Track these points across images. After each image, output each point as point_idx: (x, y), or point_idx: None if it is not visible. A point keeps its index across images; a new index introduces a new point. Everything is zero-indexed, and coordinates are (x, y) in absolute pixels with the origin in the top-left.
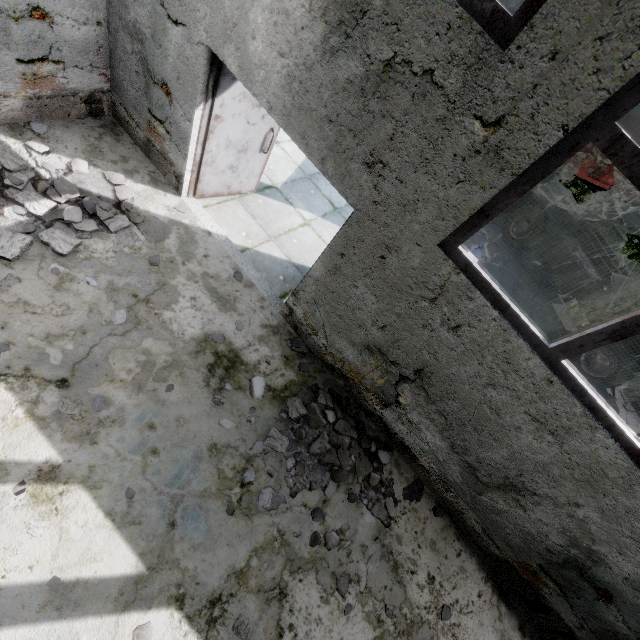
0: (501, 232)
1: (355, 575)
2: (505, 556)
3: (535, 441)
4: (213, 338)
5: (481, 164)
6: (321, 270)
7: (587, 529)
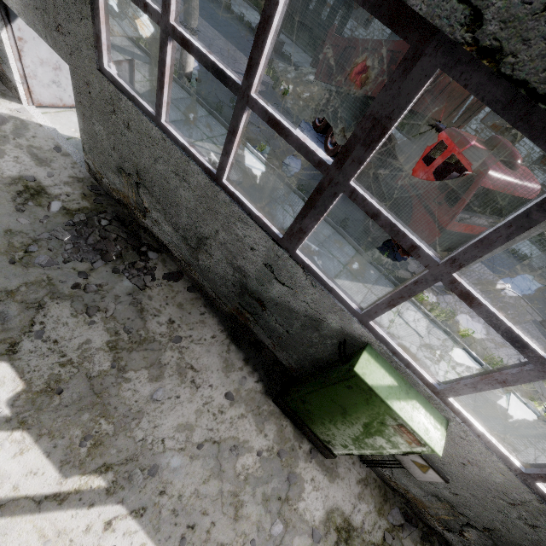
0: (324, 147)
1: (104, 308)
2: (230, 309)
3: (185, 192)
4: (25, 178)
5: (80, 4)
6: (81, 121)
7: (229, 249)
